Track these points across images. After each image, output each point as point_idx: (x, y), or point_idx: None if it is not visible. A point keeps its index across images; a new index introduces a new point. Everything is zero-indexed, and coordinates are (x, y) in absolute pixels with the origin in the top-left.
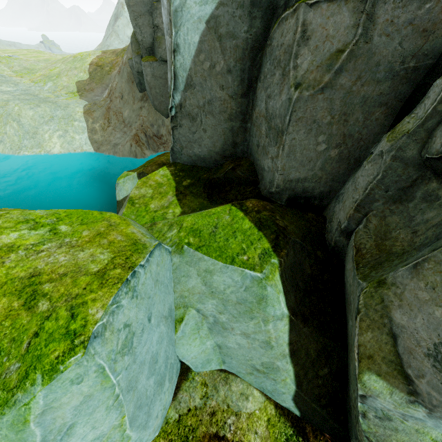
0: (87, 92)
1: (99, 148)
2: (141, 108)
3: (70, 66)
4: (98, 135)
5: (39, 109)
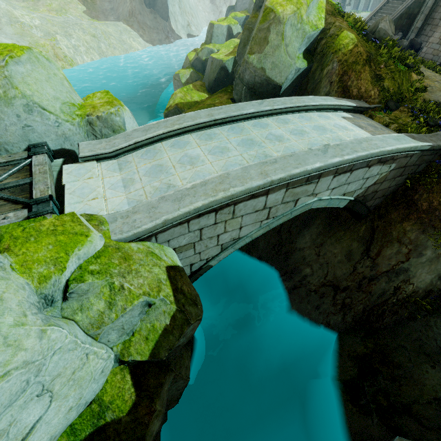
0: (97, 18)
1: (153, 44)
2: (155, 18)
3: (62, 1)
4: (145, 38)
5: (111, 27)
